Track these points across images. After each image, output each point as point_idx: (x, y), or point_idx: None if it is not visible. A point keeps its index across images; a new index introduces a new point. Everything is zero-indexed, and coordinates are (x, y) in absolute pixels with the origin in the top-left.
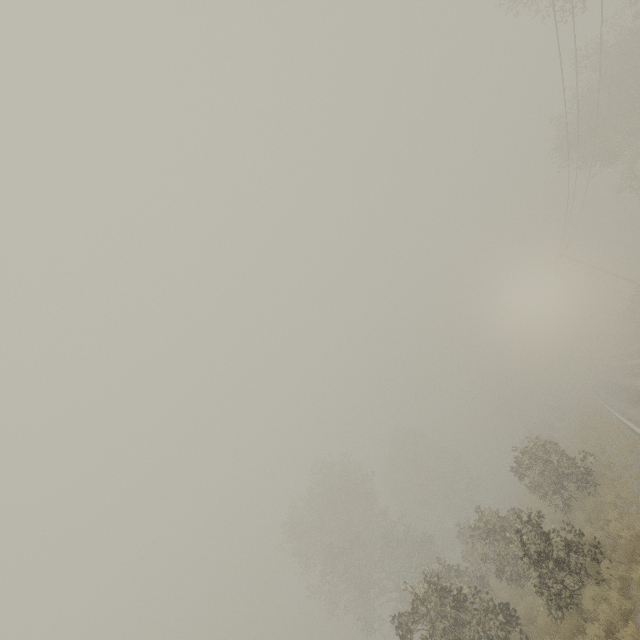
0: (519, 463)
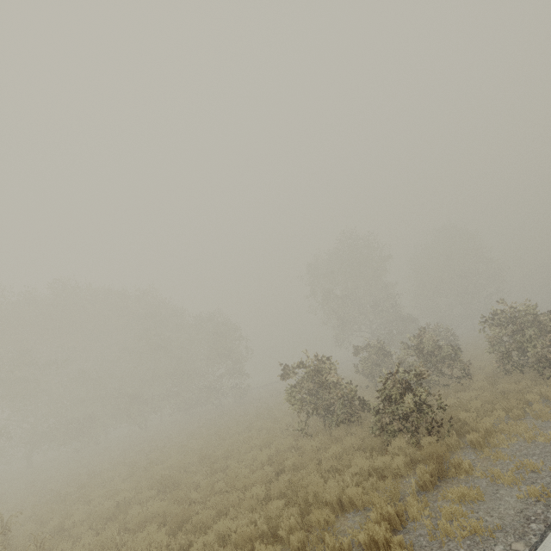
0: (494, 316)
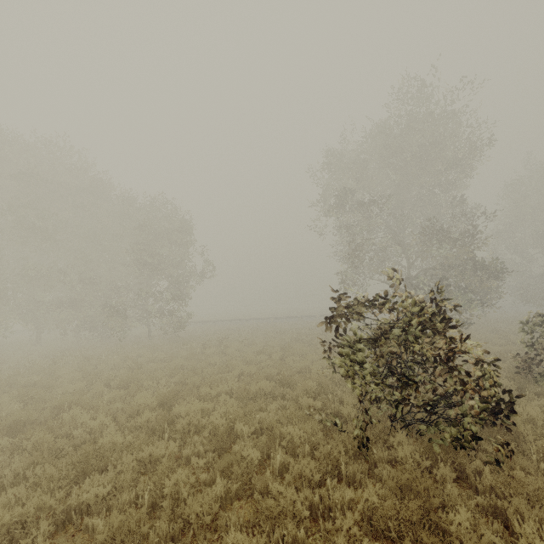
0: None
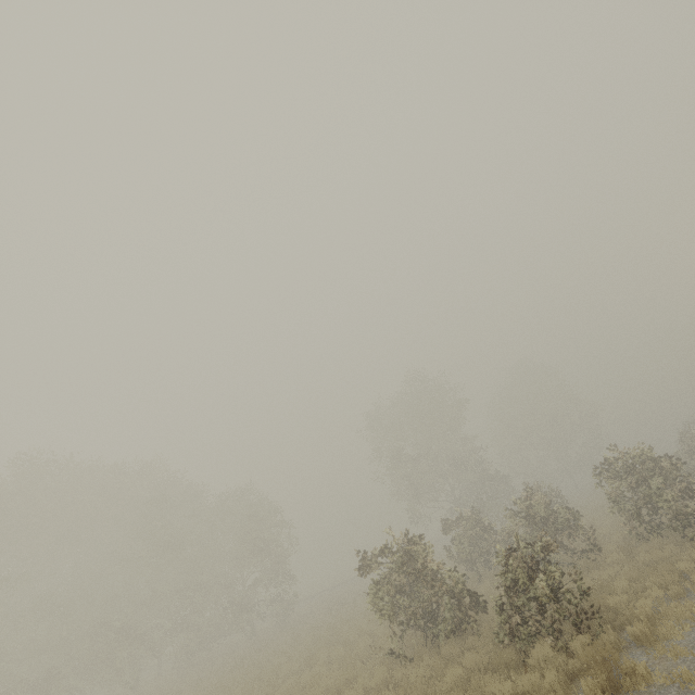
0: (610, 465)
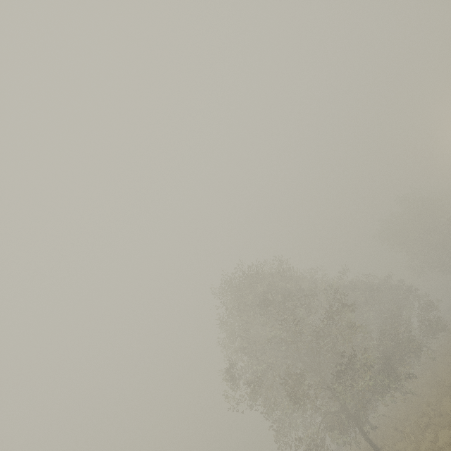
0: None
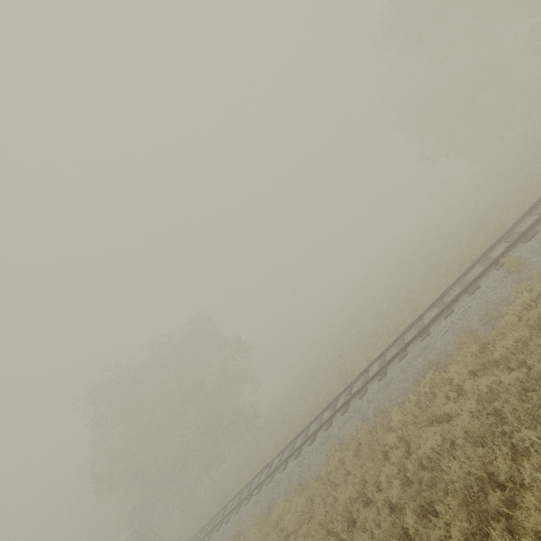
0: None
